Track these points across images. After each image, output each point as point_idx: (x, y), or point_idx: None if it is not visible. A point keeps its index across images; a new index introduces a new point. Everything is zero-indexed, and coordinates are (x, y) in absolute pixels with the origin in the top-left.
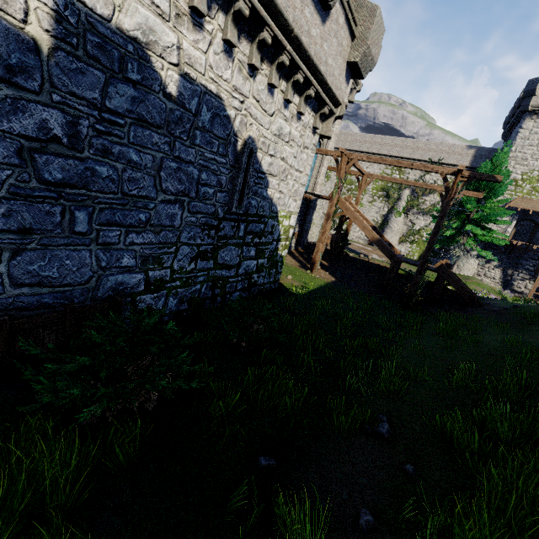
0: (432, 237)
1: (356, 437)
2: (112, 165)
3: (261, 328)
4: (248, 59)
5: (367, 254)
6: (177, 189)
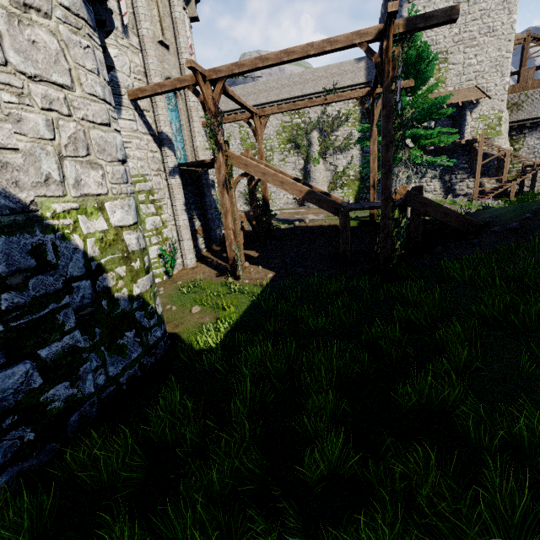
0: (385, 155)
1: None
2: None
3: None
4: None
5: (303, 218)
6: None
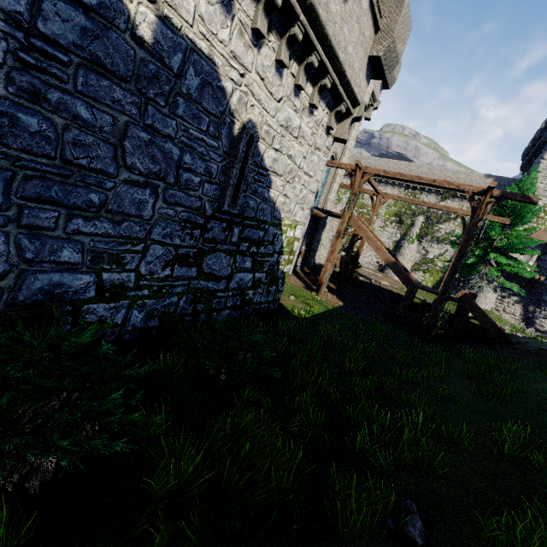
0: (456, 262)
1: (373, 541)
2: (47, 117)
3: (248, 356)
4: (252, 22)
5: (378, 280)
6: (148, 169)
